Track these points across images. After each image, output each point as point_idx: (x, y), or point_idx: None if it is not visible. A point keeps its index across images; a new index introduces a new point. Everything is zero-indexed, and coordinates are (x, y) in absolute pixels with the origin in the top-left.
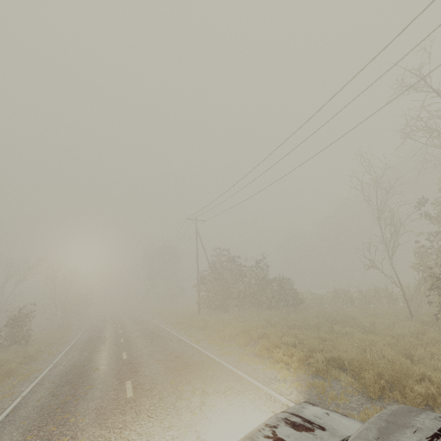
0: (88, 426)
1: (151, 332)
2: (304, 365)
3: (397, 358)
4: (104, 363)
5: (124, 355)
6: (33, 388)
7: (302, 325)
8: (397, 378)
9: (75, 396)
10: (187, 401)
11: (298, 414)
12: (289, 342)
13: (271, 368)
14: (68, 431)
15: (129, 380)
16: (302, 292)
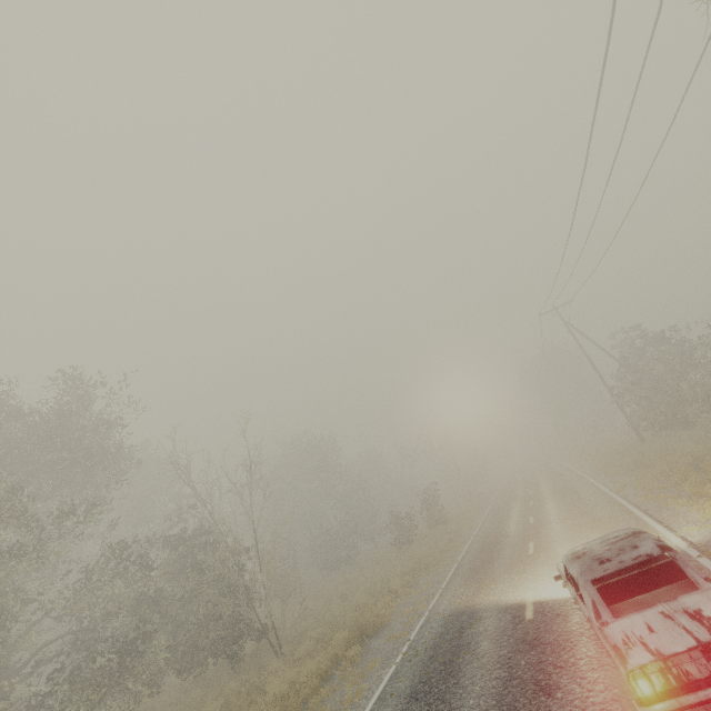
0: (501, 573)
1: (566, 487)
2: None
3: None
4: (512, 530)
5: (531, 519)
6: (463, 556)
7: None
8: None
9: (491, 558)
10: None
11: None
12: None
13: (699, 509)
14: (489, 577)
15: (532, 541)
16: None
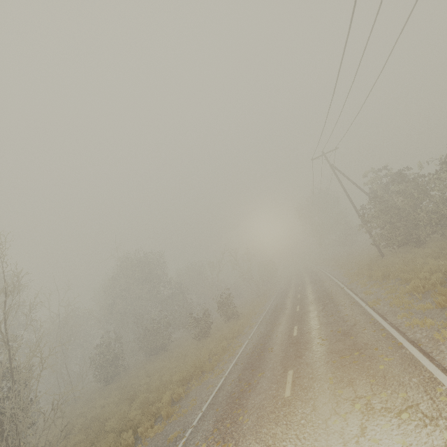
0: (248, 431)
1: (325, 294)
2: None
3: None
4: (278, 341)
5: (295, 330)
6: (232, 367)
7: None
8: None
9: (250, 385)
10: (341, 420)
11: None
12: None
13: None
14: (235, 432)
15: (291, 370)
16: None
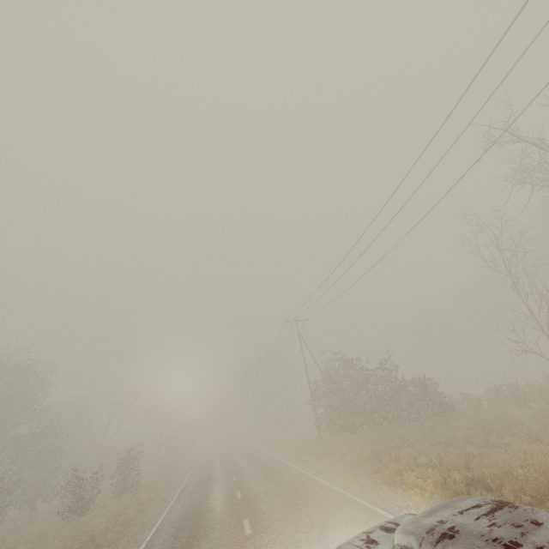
0: None
1: (266, 466)
2: (443, 489)
3: (548, 469)
4: (218, 504)
5: (238, 494)
6: (154, 533)
7: (447, 440)
8: (543, 492)
9: (196, 537)
10: (305, 534)
11: (394, 522)
12: (426, 463)
13: (402, 496)
14: None
15: (246, 519)
16: (450, 395)
